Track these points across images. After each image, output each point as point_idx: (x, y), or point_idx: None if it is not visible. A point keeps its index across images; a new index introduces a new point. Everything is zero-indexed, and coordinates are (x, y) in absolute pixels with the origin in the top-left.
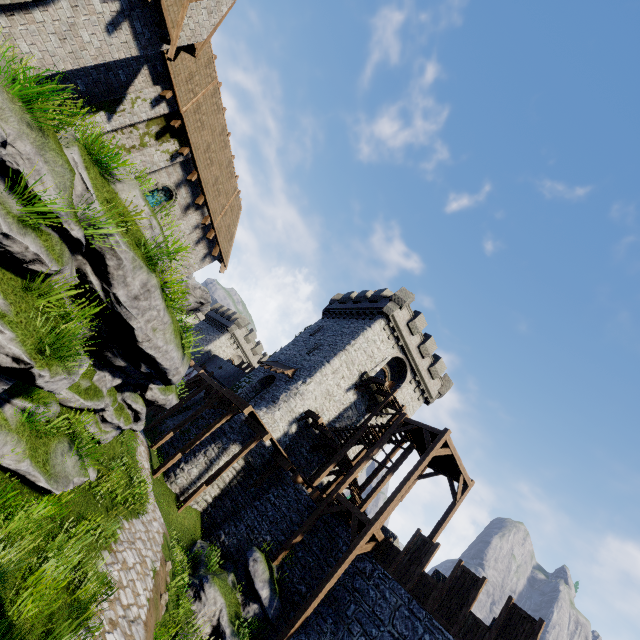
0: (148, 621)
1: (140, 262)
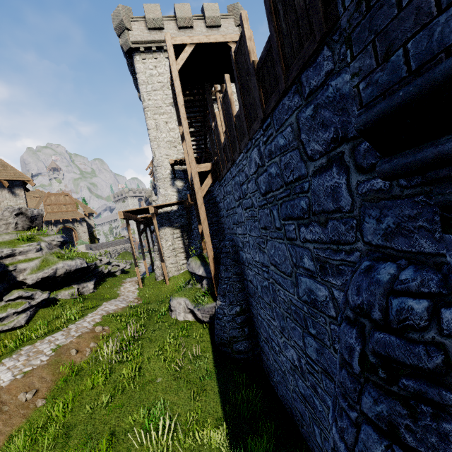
0: (9, 387)
1: None
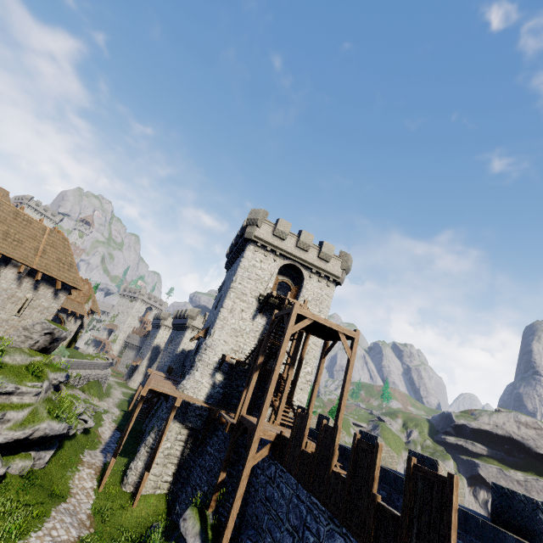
0: None
1: None
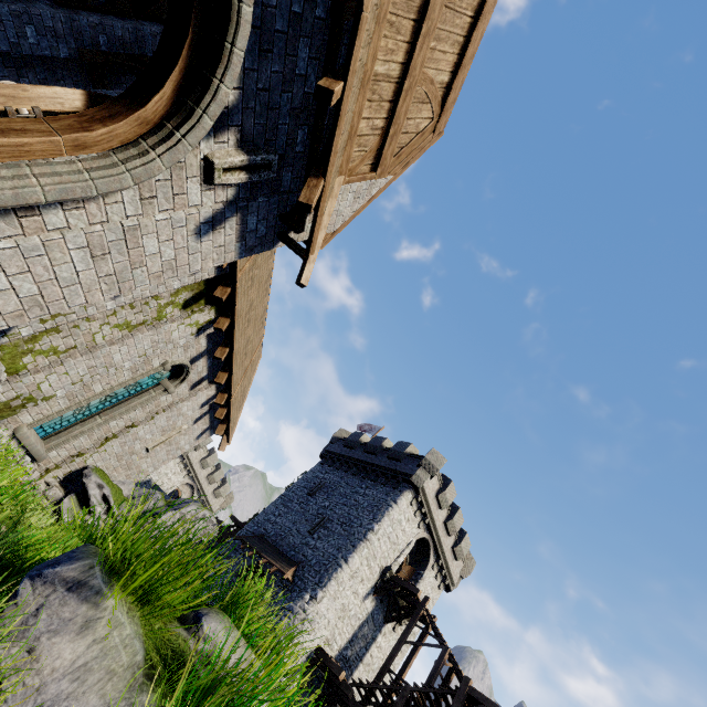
0: None
1: None
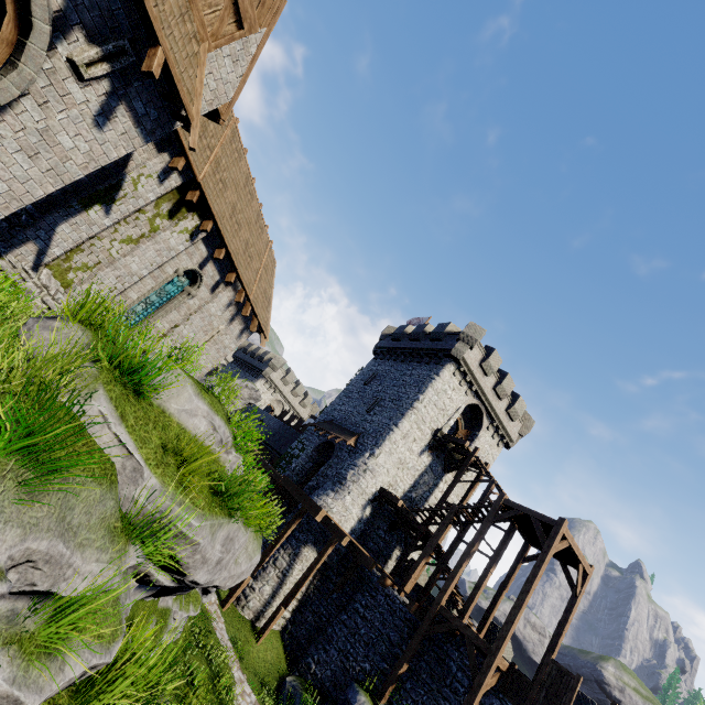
0: None
1: (219, 521)
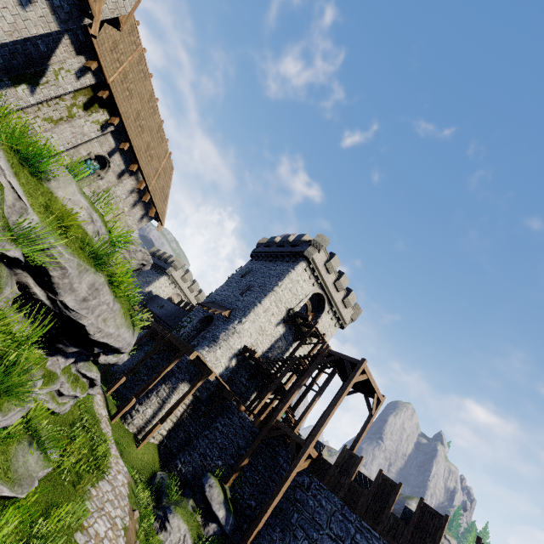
0: None
1: (85, 265)
